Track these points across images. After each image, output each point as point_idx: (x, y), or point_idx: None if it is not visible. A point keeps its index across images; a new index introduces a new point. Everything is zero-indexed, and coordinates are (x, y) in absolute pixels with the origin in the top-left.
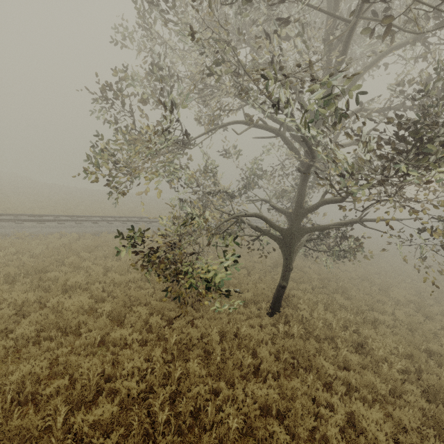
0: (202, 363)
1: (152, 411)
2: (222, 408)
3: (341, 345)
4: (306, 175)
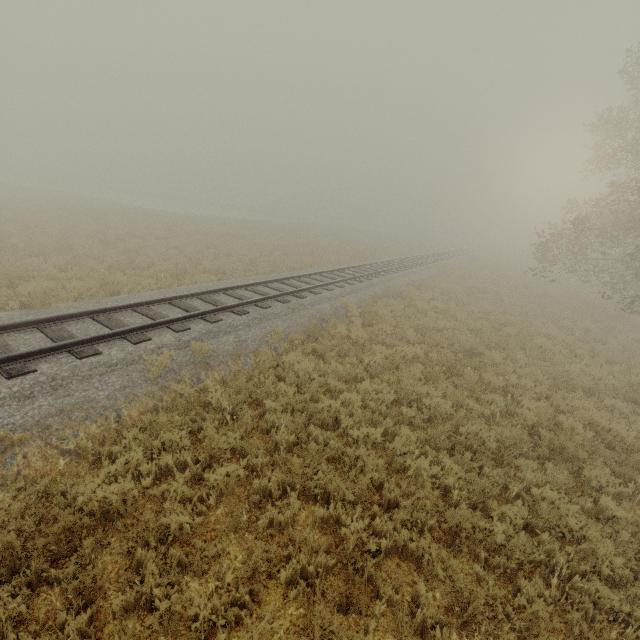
0: None
1: None
2: None
3: None
4: None
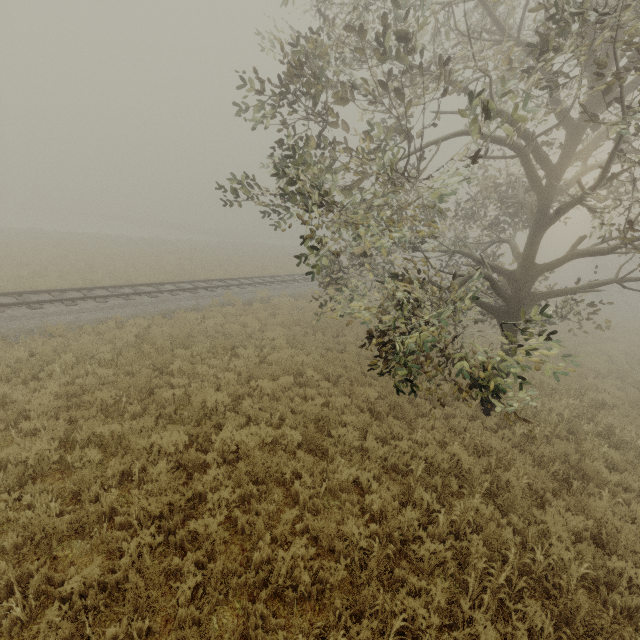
0: (479, 497)
1: (466, 572)
2: (531, 549)
3: (598, 441)
4: (557, 218)
